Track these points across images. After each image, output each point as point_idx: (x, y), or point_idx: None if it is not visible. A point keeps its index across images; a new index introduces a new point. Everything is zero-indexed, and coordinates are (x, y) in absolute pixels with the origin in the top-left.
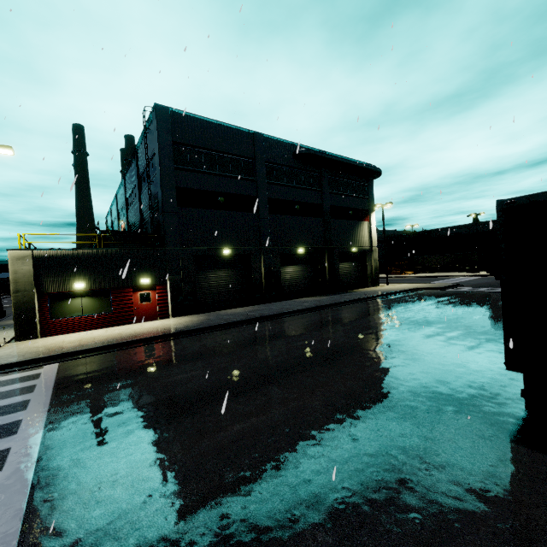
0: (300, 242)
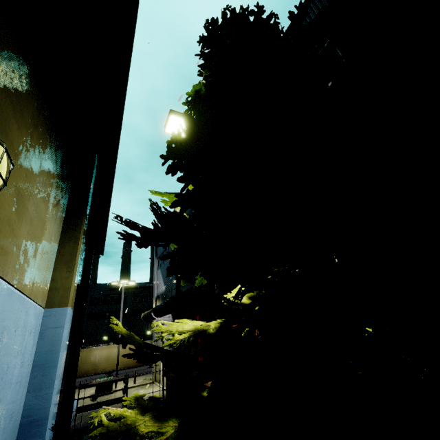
0: (106, 333)
